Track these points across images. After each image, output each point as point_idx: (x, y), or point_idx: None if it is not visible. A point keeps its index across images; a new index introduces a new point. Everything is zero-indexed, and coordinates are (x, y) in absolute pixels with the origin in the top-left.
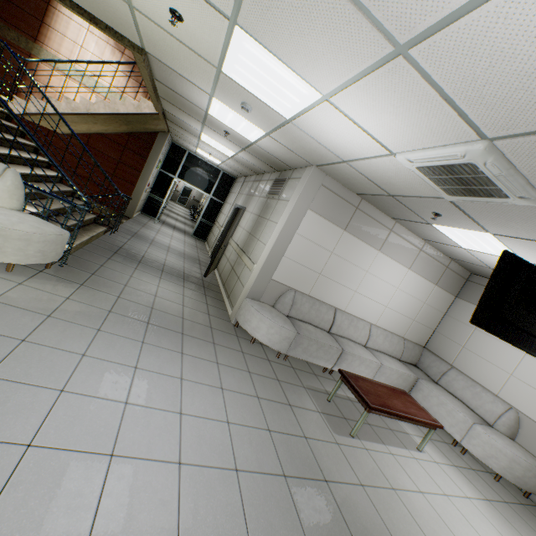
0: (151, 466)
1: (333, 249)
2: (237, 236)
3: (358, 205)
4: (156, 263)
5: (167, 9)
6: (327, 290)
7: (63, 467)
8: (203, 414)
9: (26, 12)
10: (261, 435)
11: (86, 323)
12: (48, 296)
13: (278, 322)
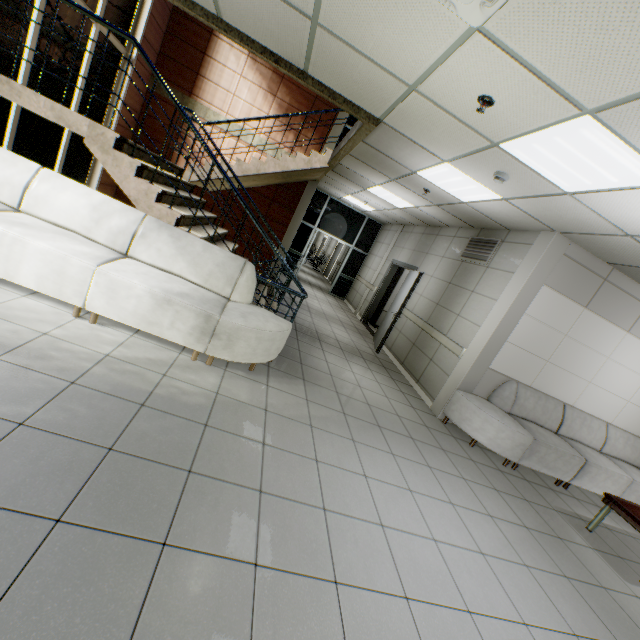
0: (505, 627)
1: (568, 331)
2: (410, 303)
3: (607, 276)
4: (330, 339)
5: (474, 95)
6: (553, 380)
7: (446, 627)
8: (500, 554)
9: (183, 66)
10: (563, 583)
11: (339, 432)
12: (293, 398)
13: (509, 424)
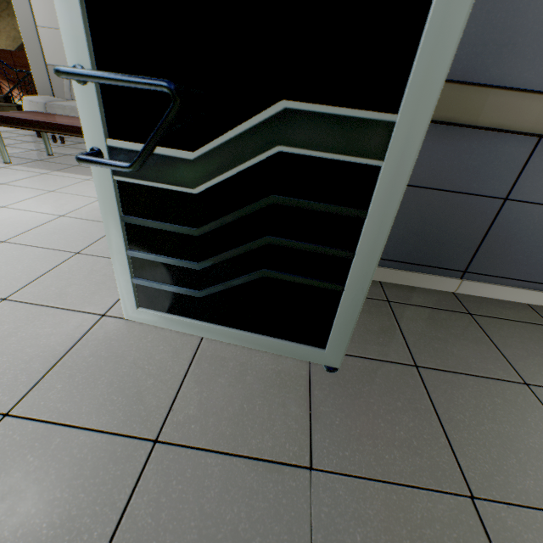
0: None
1: None
2: None
3: None
4: None
5: None
6: None
7: None
8: None
9: None
10: None
11: None
12: None
13: (28, 99)
